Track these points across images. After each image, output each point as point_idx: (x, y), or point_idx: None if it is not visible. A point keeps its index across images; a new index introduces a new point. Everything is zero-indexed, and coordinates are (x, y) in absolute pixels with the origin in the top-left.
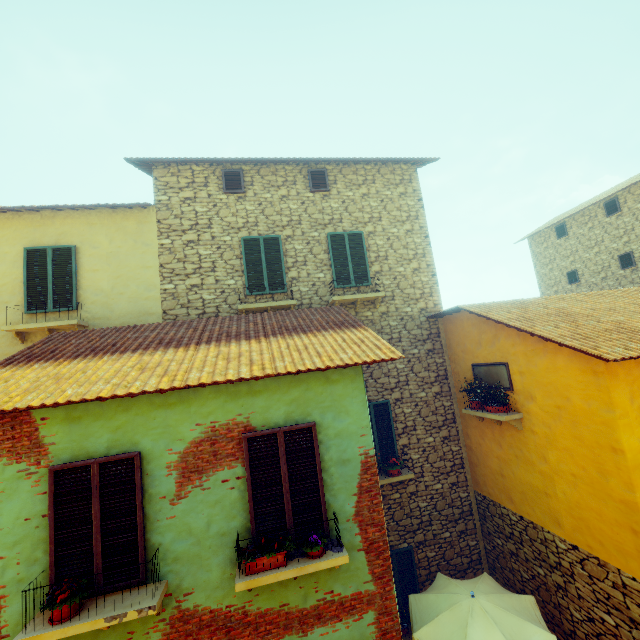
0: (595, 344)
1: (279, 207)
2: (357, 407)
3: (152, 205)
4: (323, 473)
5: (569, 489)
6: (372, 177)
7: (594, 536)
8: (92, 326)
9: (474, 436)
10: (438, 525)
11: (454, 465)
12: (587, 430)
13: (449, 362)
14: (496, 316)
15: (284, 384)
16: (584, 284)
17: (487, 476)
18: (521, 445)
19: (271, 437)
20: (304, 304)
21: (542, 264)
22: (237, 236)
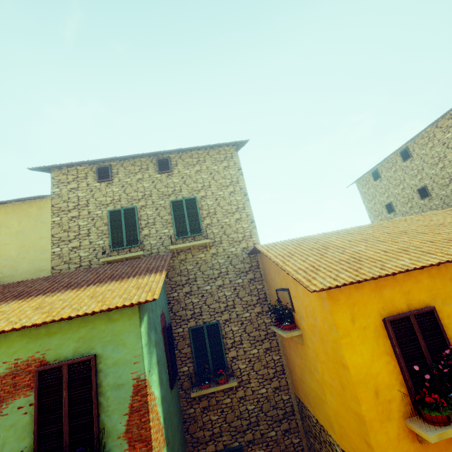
0: (314, 276)
1: (136, 187)
2: (132, 339)
3: (49, 196)
4: (101, 397)
5: (331, 398)
6: (203, 158)
7: (350, 443)
8: (2, 282)
9: (287, 347)
10: (265, 425)
11: (276, 372)
12: (329, 347)
13: (268, 287)
14: (271, 253)
15: (75, 325)
16: (398, 213)
17: (297, 381)
18: (305, 357)
19: (60, 369)
20: (153, 253)
21: (368, 200)
22: (106, 210)
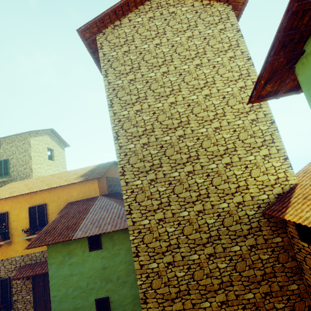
0: None
1: None
2: None
3: None
4: None
5: None
6: (14, 140)
7: None
8: None
9: None
10: None
11: None
12: None
13: None
14: None
15: None
16: None
17: None
18: None
19: None
20: None
21: None
22: None
